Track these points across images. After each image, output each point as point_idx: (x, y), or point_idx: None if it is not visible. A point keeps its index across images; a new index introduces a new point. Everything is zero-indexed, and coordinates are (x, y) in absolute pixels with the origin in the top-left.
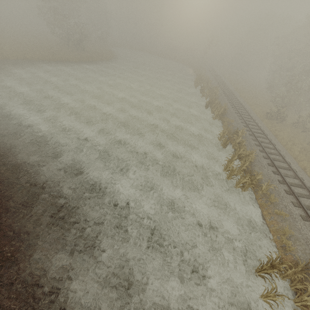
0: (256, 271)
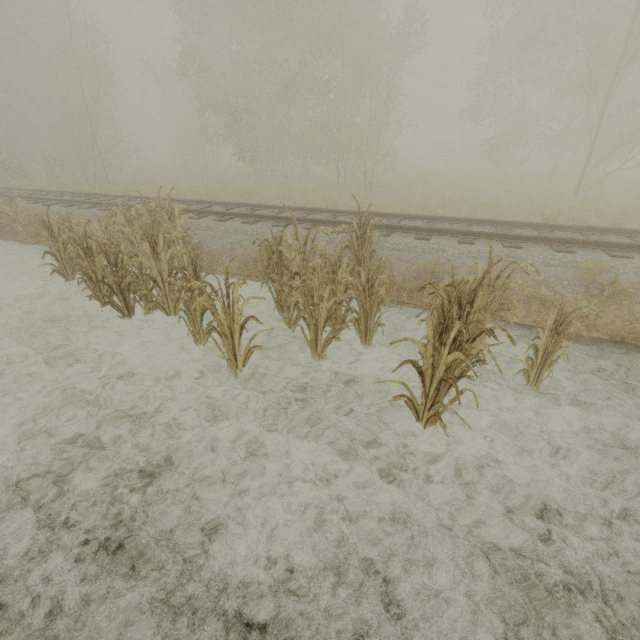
0: (63, 274)
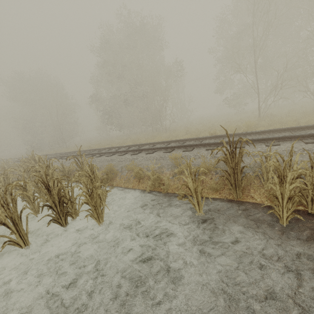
0: None
